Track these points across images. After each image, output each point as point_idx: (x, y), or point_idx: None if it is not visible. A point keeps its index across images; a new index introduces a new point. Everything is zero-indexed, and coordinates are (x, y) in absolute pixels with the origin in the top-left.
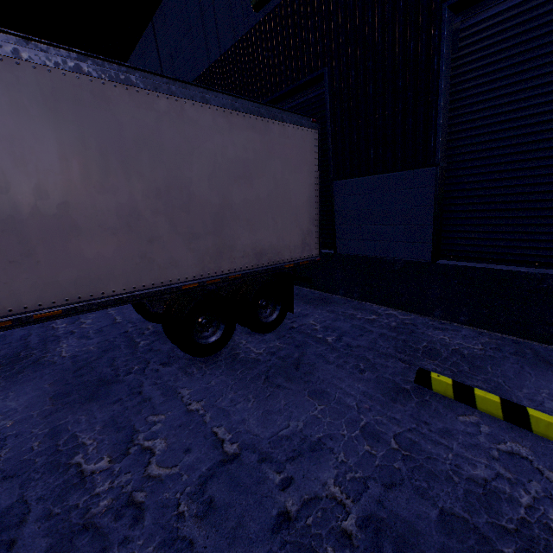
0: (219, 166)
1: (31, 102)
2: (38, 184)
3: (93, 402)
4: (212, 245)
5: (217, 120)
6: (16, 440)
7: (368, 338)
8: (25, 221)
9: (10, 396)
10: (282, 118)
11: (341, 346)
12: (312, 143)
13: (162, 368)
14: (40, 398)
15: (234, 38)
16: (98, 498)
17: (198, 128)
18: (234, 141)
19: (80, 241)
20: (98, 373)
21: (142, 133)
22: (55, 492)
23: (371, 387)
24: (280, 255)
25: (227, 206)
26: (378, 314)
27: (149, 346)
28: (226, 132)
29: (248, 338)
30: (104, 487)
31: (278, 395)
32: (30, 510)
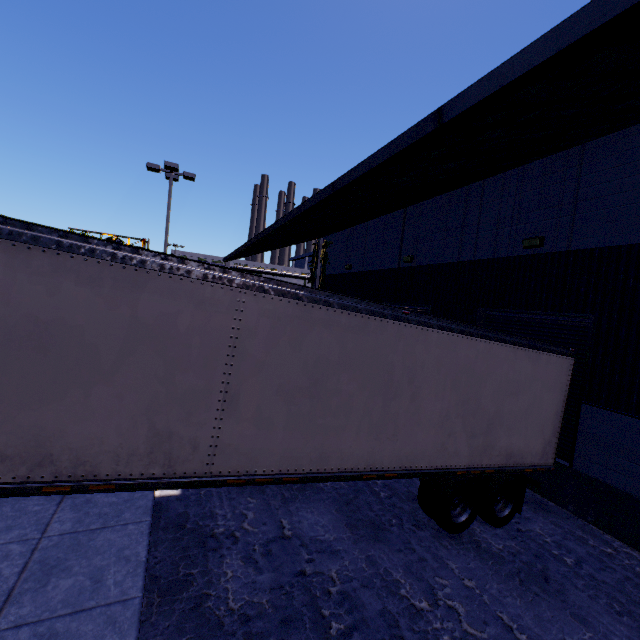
0: (500, 385)
1: (425, 349)
2: (412, 394)
3: (381, 543)
4: (481, 443)
5: (508, 353)
6: (348, 556)
7: (612, 576)
8: (400, 415)
9: (314, 511)
10: (549, 350)
11: (585, 575)
12: (567, 368)
13: (416, 530)
14: (338, 523)
15: (493, 255)
16: (440, 632)
17: (496, 359)
18: (514, 367)
19: (417, 430)
20: (366, 514)
21: (466, 364)
22: (406, 613)
23: (636, 635)
24: (523, 458)
25: (498, 414)
26: (613, 548)
27: (391, 501)
28: (511, 361)
29: (479, 526)
30: (438, 625)
31: (541, 603)
32: (397, 619)
